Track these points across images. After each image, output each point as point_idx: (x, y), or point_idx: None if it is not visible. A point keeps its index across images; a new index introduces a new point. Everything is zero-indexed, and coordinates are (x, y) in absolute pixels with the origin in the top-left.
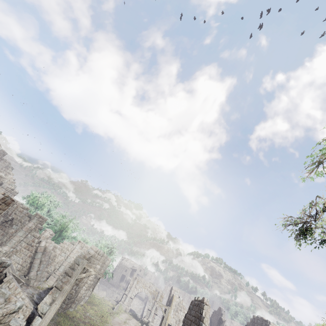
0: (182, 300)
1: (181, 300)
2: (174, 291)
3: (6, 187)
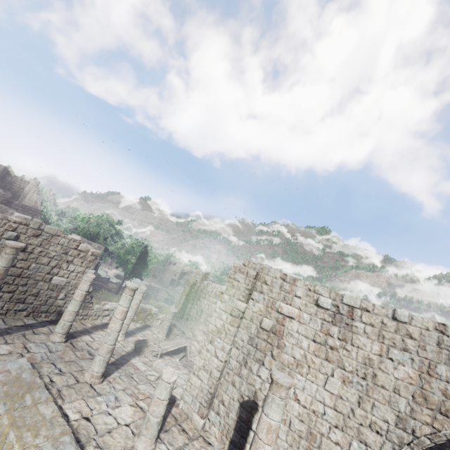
0: (207, 284)
1: (205, 285)
2: (195, 275)
3: (22, 206)
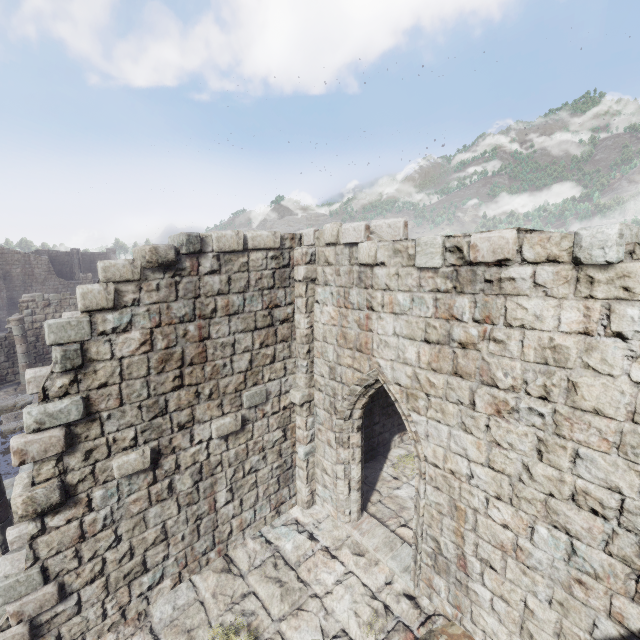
0: None
1: None
2: None
3: None
